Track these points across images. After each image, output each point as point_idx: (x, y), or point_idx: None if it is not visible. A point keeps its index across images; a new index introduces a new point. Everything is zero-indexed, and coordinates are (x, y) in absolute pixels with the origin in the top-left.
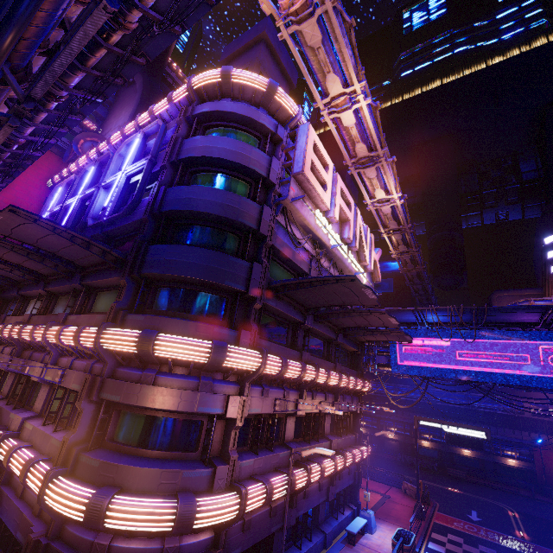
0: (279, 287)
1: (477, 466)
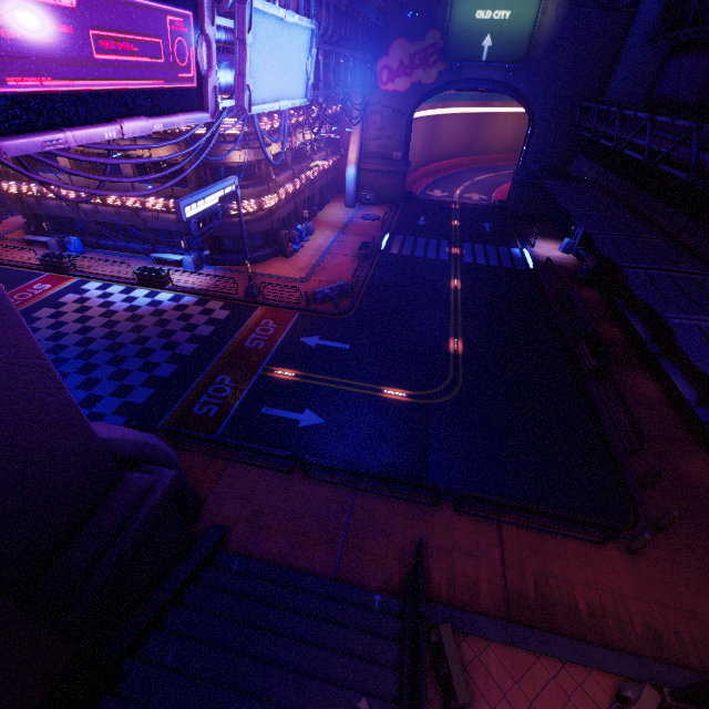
0: None
1: (708, 389)
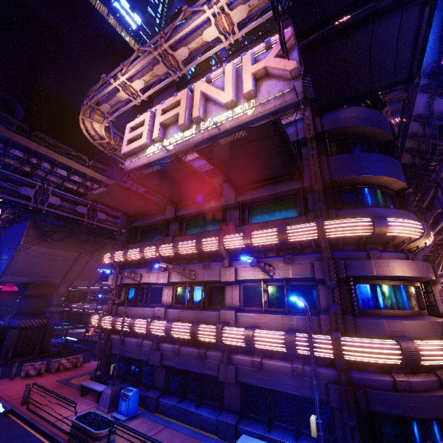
0: (128, 214)
1: None
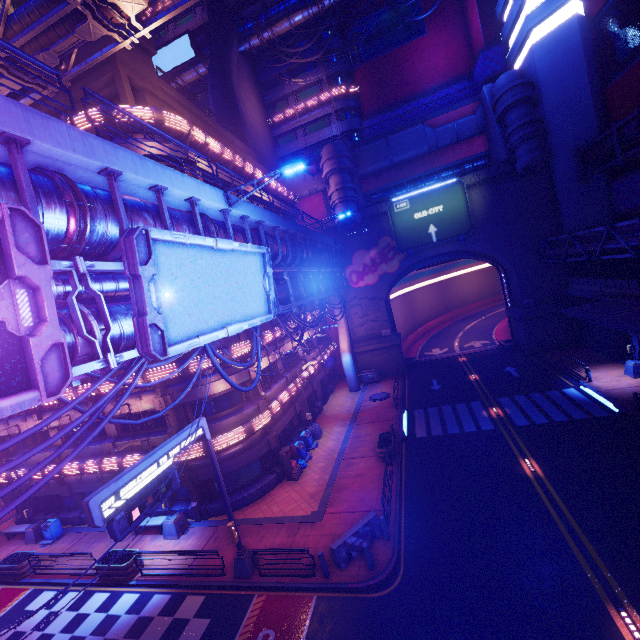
0: None
1: None
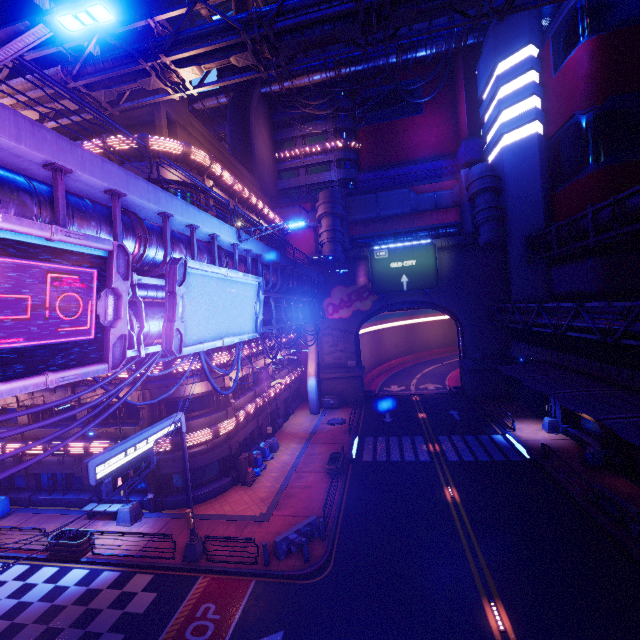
0: None
1: None
